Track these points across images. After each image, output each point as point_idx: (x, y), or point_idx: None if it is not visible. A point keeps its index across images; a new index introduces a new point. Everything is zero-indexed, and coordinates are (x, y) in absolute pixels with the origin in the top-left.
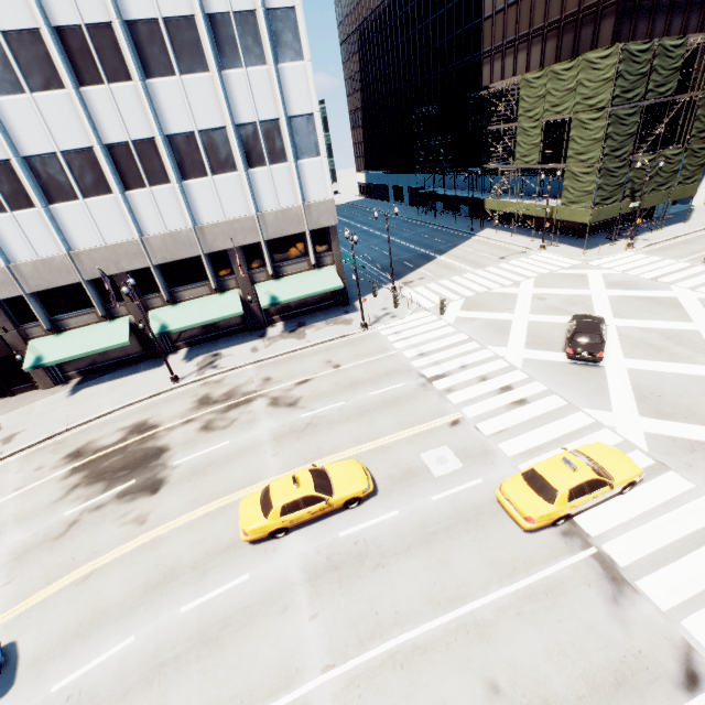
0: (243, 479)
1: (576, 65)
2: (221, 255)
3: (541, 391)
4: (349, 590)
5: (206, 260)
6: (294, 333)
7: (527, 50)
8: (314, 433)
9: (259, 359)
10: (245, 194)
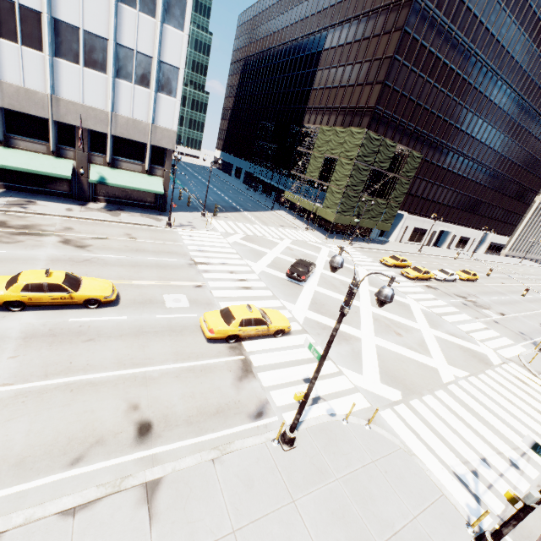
0: (4, 274)
1: (346, 131)
2: (69, 128)
3: (262, 286)
4: (56, 348)
5: (53, 125)
6: (111, 211)
7: (329, 115)
8: (88, 265)
9: (70, 215)
10: (107, 93)
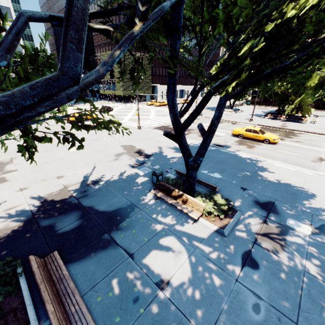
0: None
1: None
2: None
3: None
4: None
5: None
6: None
7: (105, 47)
8: None
9: None
10: None
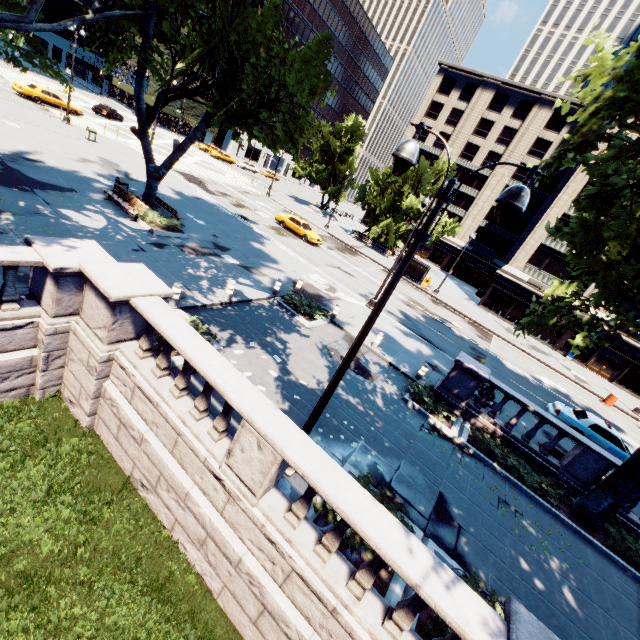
0: None
1: None
2: None
3: None
4: None
5: None
6: None
7: None
8: None
9: None
10: None
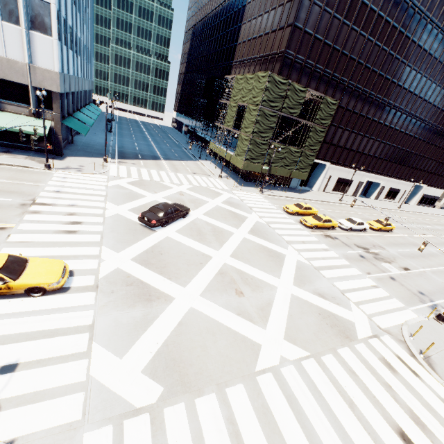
0: None
1: (254, 77)
2: None
3: (95, 231)
4: None
5: None
6: None
7: (249, 67)
8: None
9: None
10: None
